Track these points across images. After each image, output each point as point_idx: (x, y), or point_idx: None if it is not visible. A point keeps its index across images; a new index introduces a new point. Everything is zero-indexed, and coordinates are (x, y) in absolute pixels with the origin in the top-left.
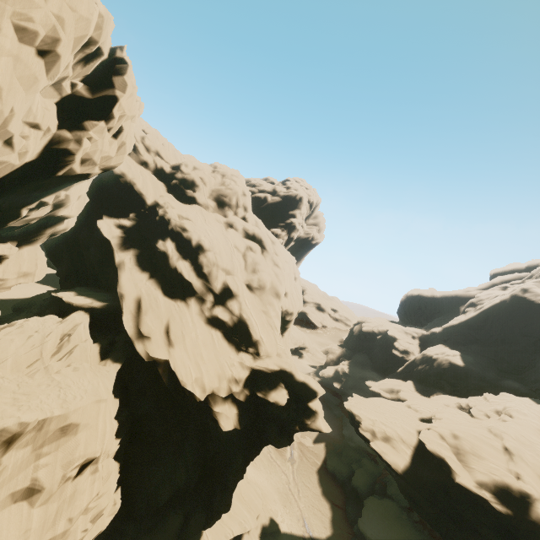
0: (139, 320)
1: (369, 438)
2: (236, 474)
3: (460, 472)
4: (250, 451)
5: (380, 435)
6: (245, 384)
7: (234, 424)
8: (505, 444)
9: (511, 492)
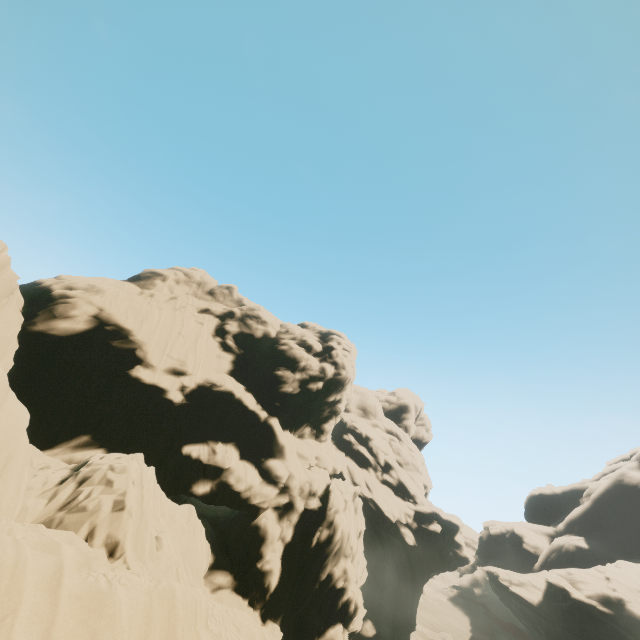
0: (352, 476)
1: (507, 584)
2: (418, 587)
3: (573, 591)
4: (423, 573)
5: (515, 582)
6: (413, 519)
7: (413, 542)
8: (606, 575)
9: (610, 599)
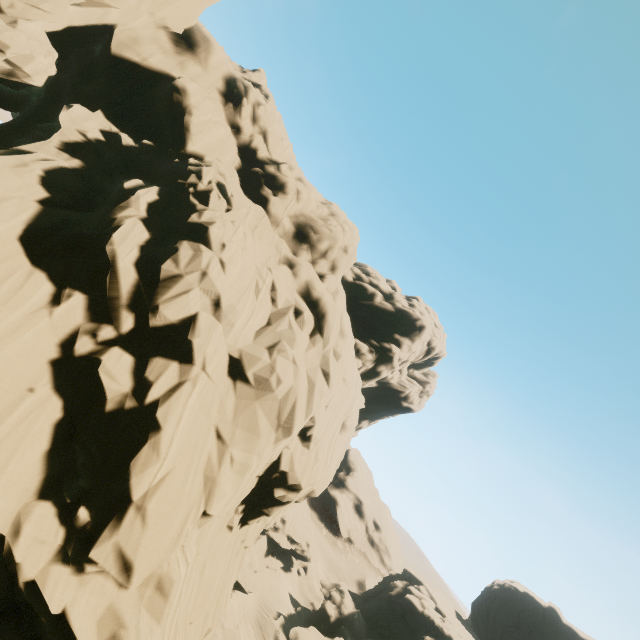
0: None
1: None
2: None
3: None
4: None
5: None
6: None
7: None
8: None
9: None
